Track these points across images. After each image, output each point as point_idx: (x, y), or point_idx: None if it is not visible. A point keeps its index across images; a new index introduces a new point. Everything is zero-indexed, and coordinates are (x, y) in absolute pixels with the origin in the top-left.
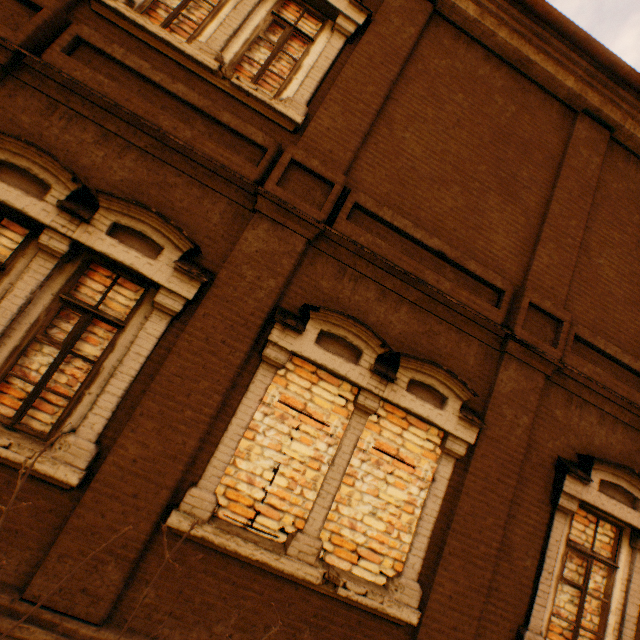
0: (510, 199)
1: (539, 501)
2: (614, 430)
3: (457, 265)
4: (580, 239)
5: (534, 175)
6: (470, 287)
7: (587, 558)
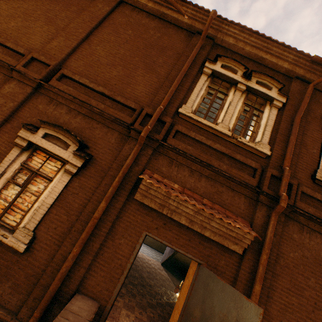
0: (50, 24)
1: (10, 143)
2: (76, 117)
3: (5, 45)
4: (83, 37)
5: (69, 15)
6: (10, 54)
7: (31, 172)
